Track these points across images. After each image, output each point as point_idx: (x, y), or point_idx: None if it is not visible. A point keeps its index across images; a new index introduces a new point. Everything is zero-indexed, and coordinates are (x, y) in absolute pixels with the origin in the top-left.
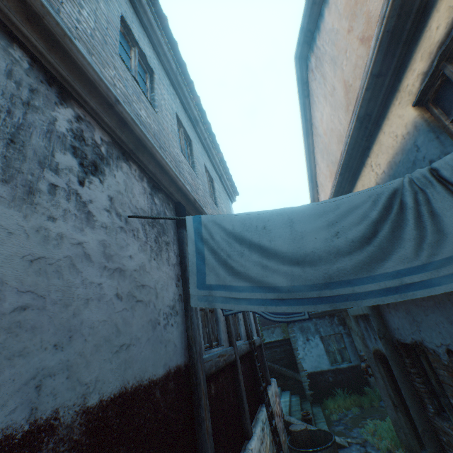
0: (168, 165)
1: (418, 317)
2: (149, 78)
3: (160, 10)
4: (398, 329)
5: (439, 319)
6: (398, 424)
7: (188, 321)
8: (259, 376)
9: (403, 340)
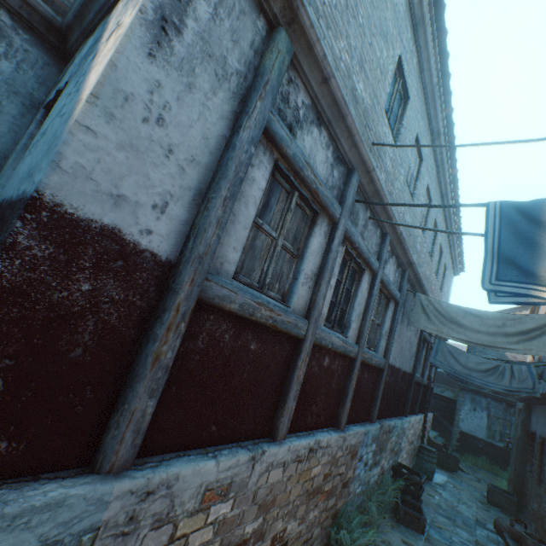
0: None
1: (538, 418)
2: (433, 234)
3: (456, 194)
4: (532, 423)
5: (542, 421)
6: (511, 480)
7: (415, 360)
8: (426, 400)
9: (531, 430)
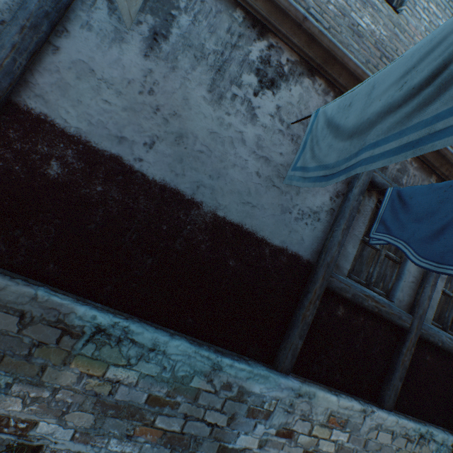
0: (365, 74)
1: None
2: None
3: None
4: None
5: None
6: None
7: (329, 234)
8: None
9: None
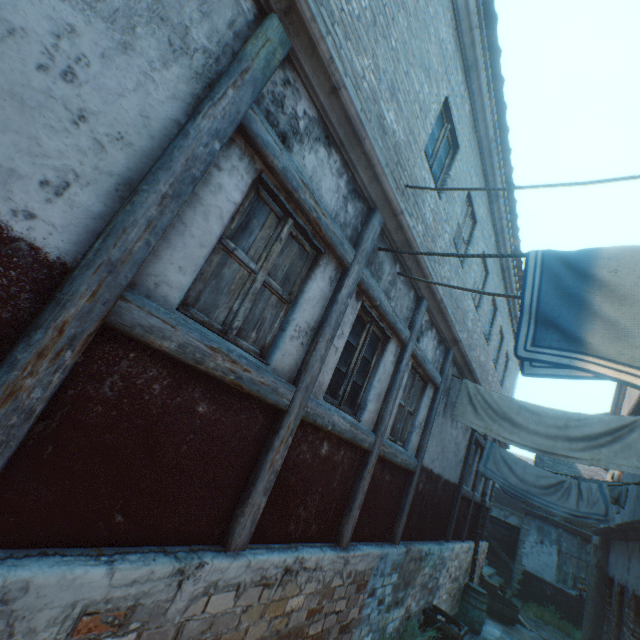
0: None
1: (617, 558)
2: (492, 314)
3: (520, 270)
4: (610, 565)
5: (620, 562)
6: None
7: (463, 468)
8: (479, 522)
9: (609, 574)
